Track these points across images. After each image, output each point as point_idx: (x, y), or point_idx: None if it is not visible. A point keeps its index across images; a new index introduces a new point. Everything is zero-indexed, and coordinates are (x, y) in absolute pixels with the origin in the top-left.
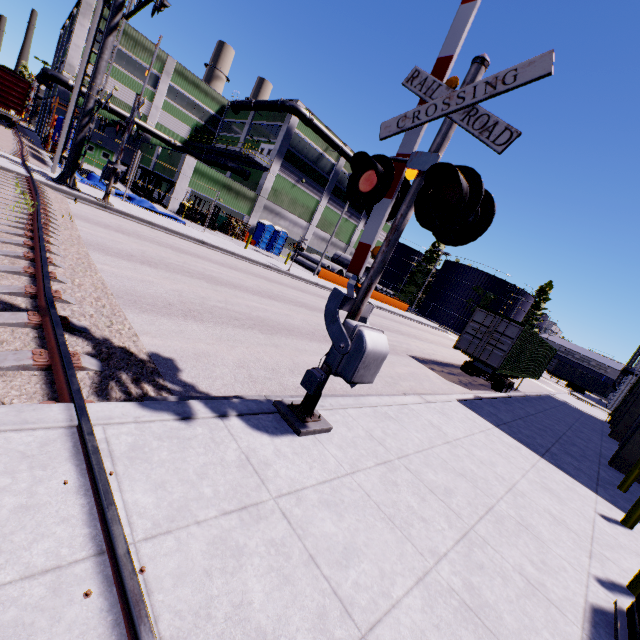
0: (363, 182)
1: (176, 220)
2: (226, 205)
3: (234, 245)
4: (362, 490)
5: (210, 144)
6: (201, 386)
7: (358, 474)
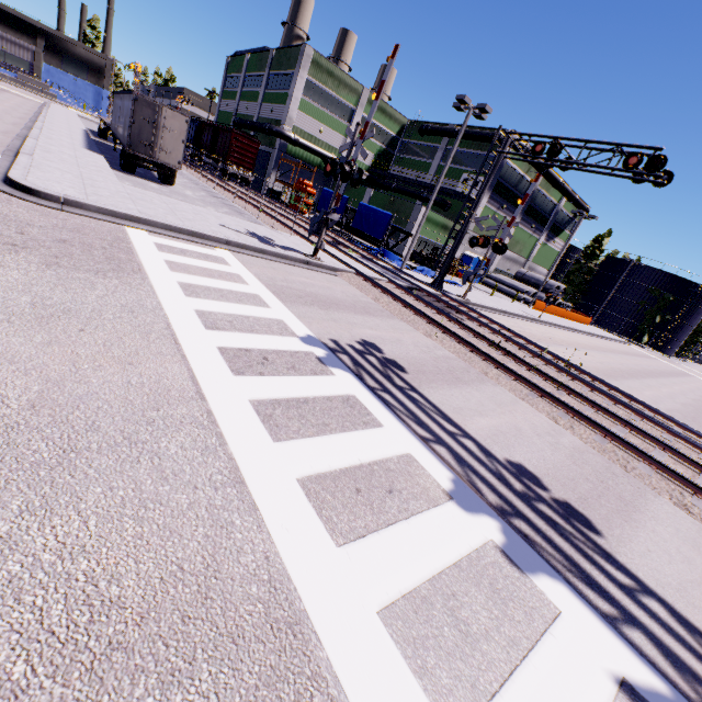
0: None
1: (455, 284)
2: (440, 243)
3: (488, 297)
4: None
5: (388, 167)
6: None
7: None
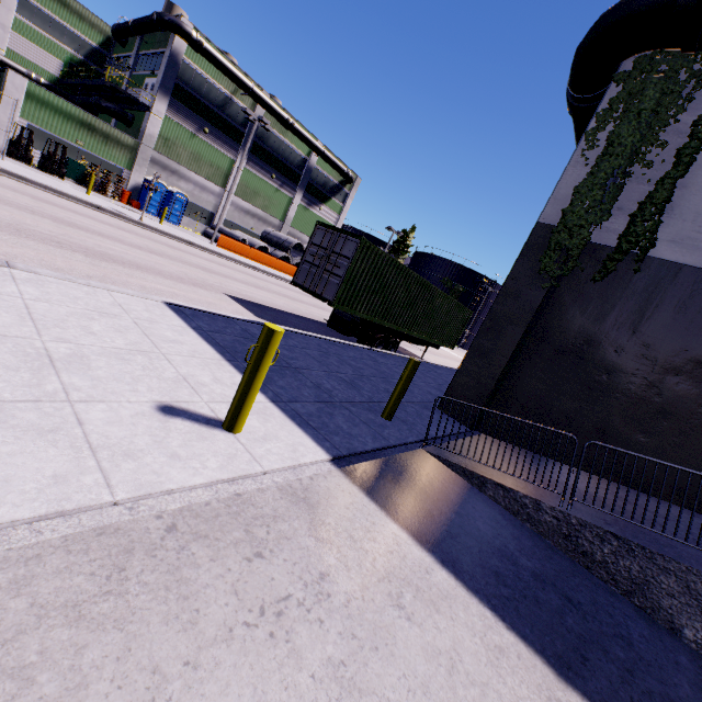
0: None
1: None
2: (91, 152)
3: (61, 184)
4: None
5: None
6: None
7: None
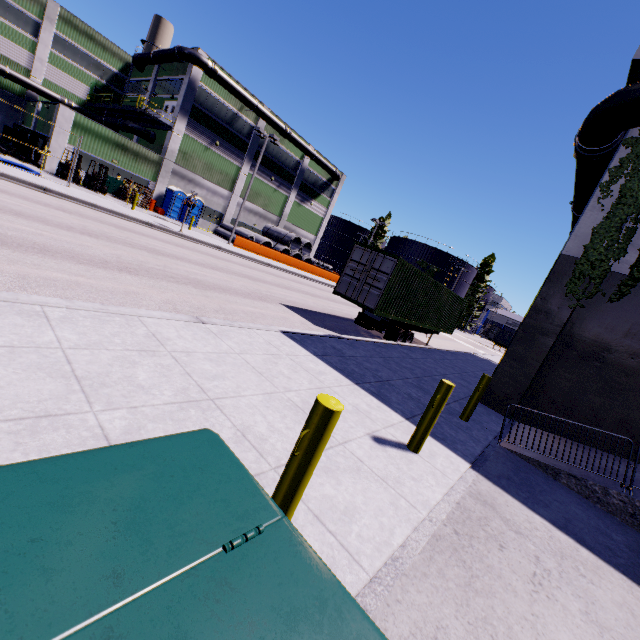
0: None
1: (27, 170)
2: (123, 168)
3: (114, 204)
4: None
5: None
6: None
7: None
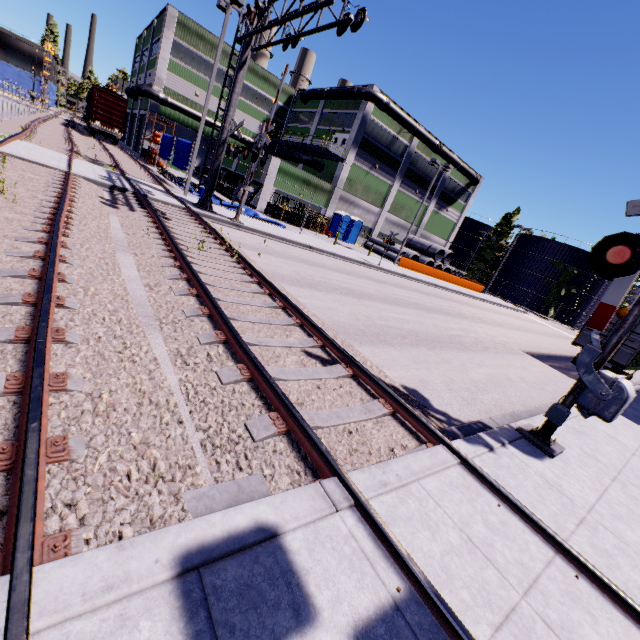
0: (612, 255)
1: (277, 225)
2: (305, 200)
3: (326, 243)
4: (623, 505)
5: (279, 136)
6: (450, 413)
7: (609, 491)
